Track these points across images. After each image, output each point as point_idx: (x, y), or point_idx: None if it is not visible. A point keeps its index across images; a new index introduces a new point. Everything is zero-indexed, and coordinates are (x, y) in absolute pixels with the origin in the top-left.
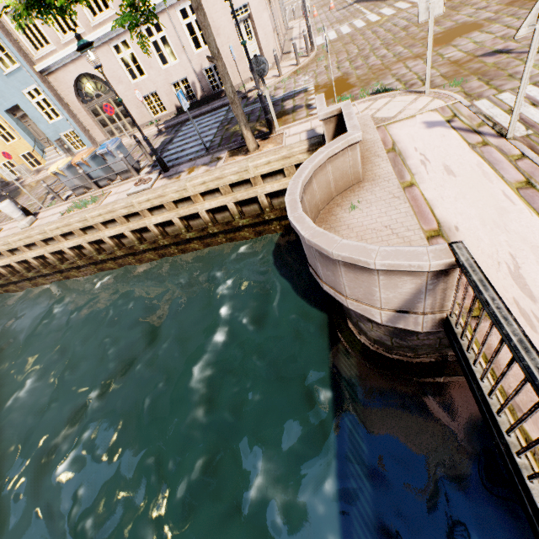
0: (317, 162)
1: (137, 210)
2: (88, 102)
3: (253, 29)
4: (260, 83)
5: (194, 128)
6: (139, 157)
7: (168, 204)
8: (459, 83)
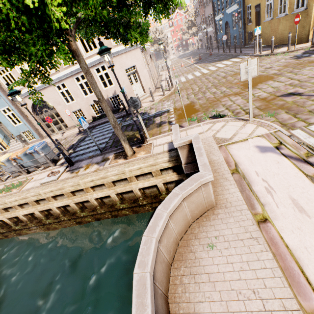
0: (171, 208)
1: (44, 197)
2: (40, 114)
3: (138, 77)
4: (141, 105)
5: (100, 131)
6: (57, 153)
7: (67, 193)
8: (272, 115)
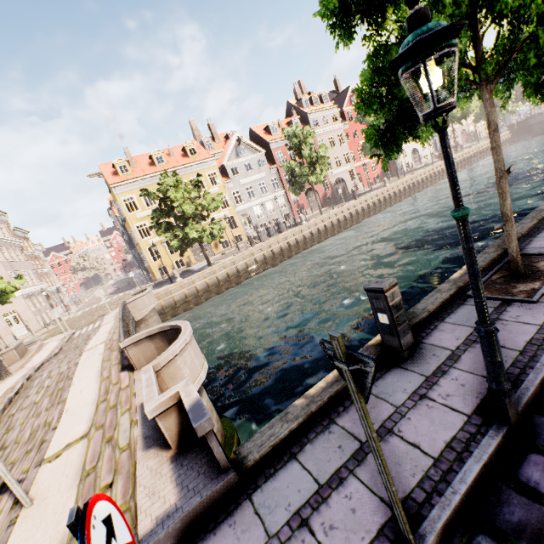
0: None
1: None
2: None
3: (20, 318)
4: None
5: None
6: None
7: None
8: (83, 326)
